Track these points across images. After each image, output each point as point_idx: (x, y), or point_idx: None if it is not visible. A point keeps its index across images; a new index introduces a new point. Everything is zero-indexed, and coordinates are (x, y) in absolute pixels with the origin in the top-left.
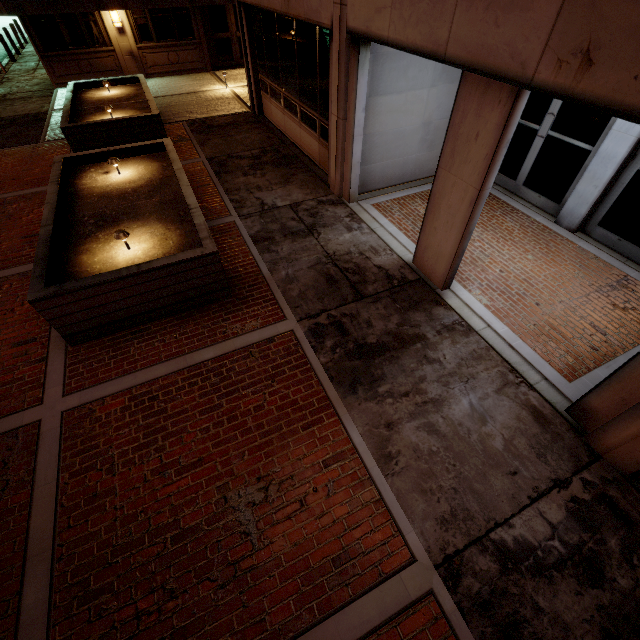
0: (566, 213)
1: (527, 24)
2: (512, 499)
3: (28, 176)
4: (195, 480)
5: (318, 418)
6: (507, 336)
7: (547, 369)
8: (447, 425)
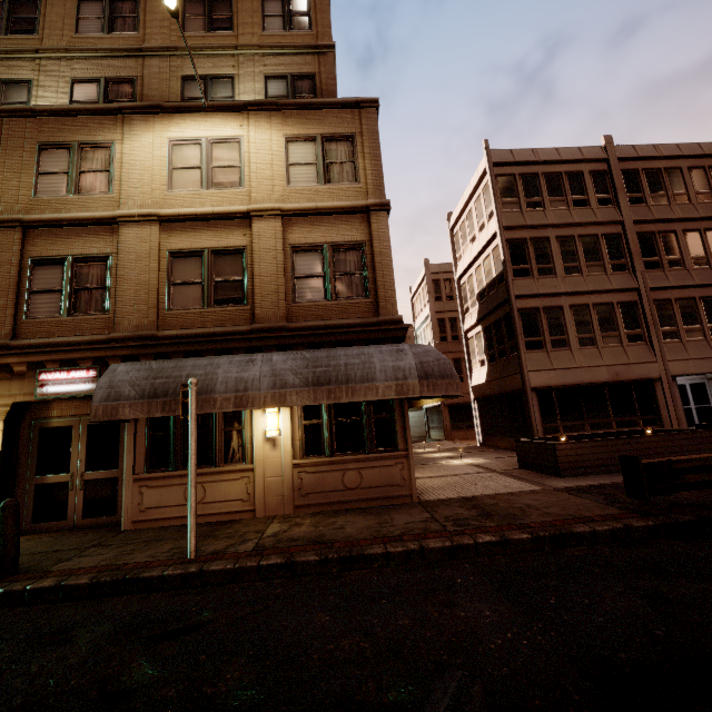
0: None
1: None
2: None
3: None
4: None
5: None
6: None
7: None
8: None
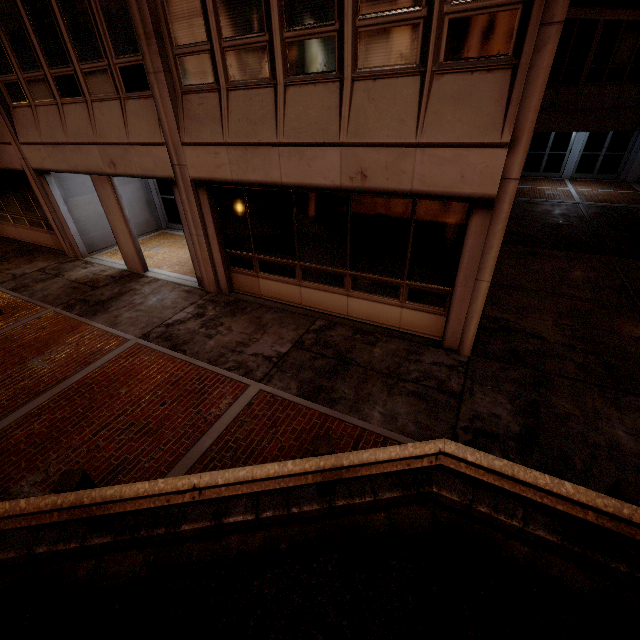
0: None
1: (95, 157)
2: (173, 313)
3: None
4: (3, 368)
5: (76, 328)
6: (177, 276)
7: (194, 279)
8: (146, 307)
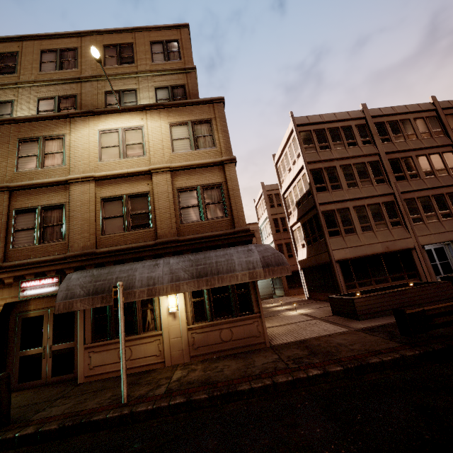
0: None
1: None
2: None
3: None
4: None
5: None
6: None
7: None
8: None
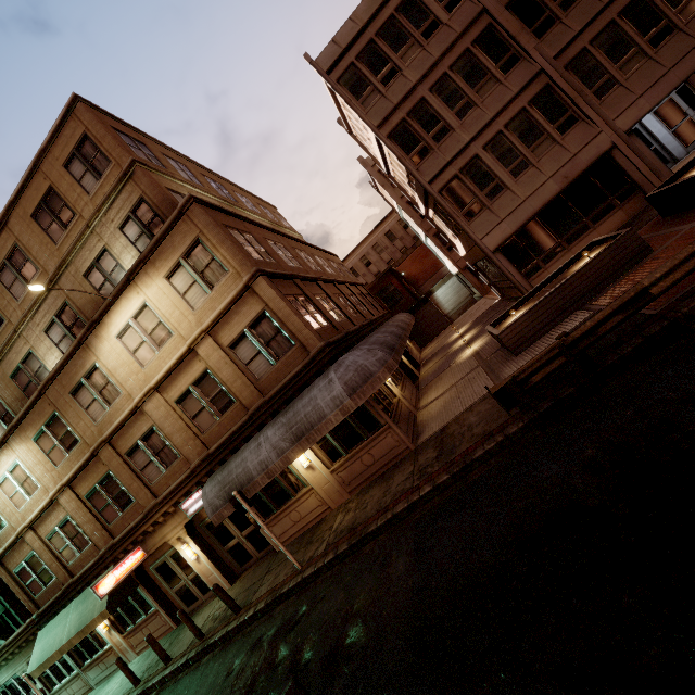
0: (678, 155)
1: None
2: None
3: (686, 244)
4: None
5: None
6: None
7: None
8: None
